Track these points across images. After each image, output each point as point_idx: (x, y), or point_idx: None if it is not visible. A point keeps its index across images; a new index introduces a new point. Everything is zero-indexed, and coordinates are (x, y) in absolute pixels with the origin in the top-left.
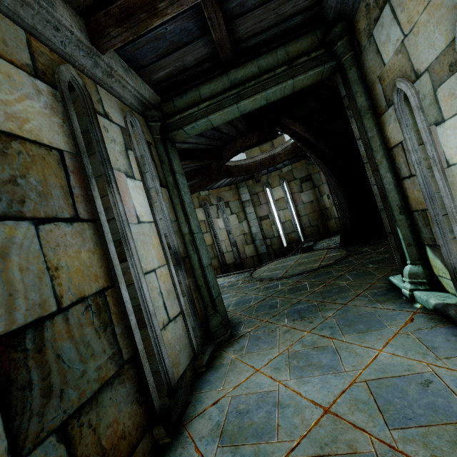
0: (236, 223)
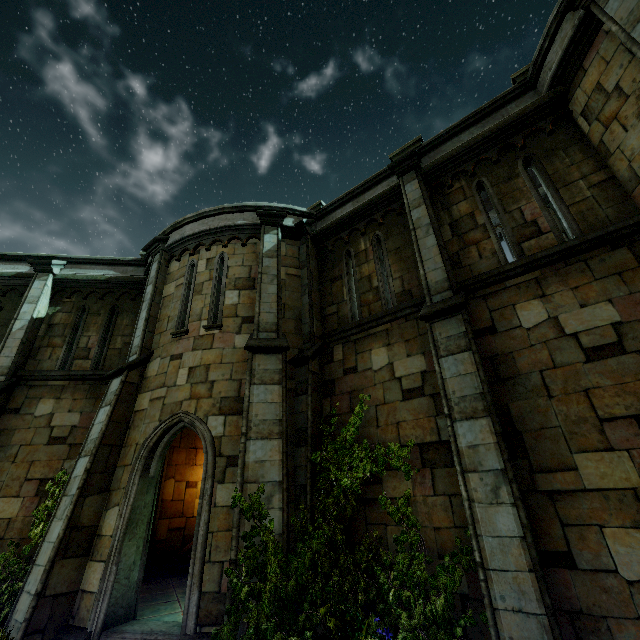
0: None
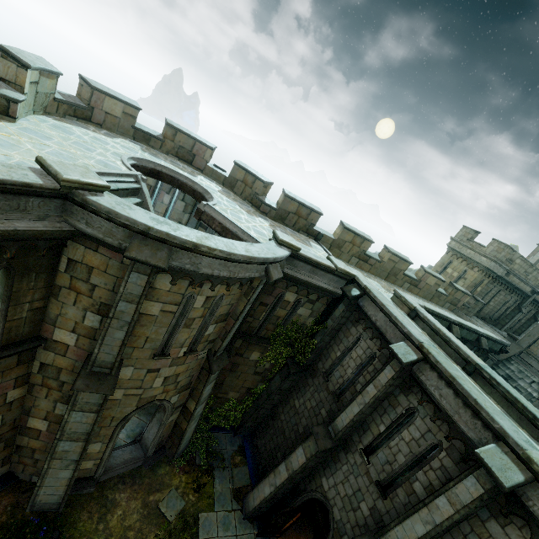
0: (180, 210)
